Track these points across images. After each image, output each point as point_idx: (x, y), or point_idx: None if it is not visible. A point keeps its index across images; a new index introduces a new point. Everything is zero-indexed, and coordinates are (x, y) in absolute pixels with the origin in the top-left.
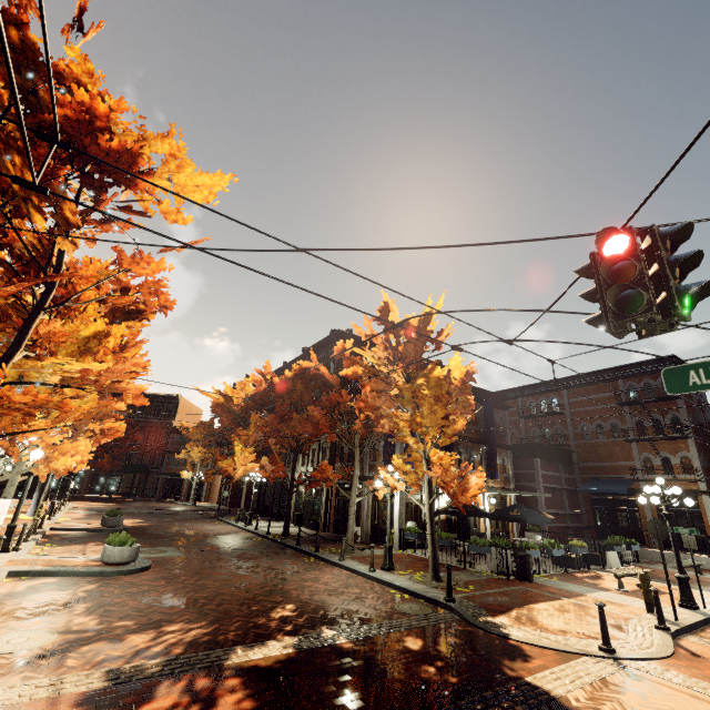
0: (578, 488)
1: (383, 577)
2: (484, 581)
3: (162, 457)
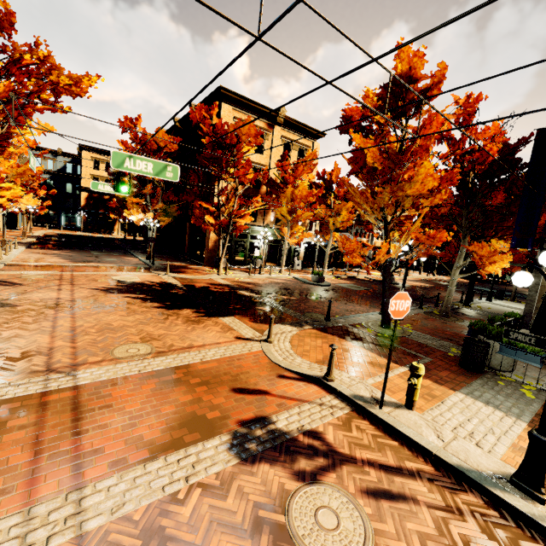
0: None
1: (367, 314)
2: (425, 347)
3: None
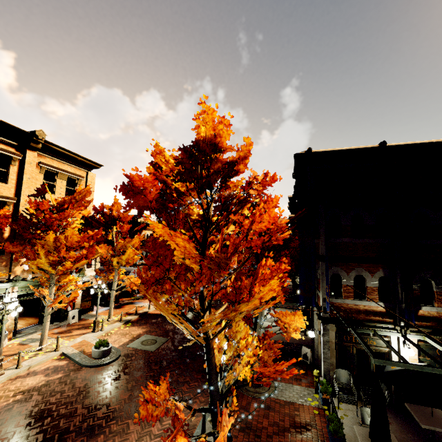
0: None
1: None
2: None
3: None
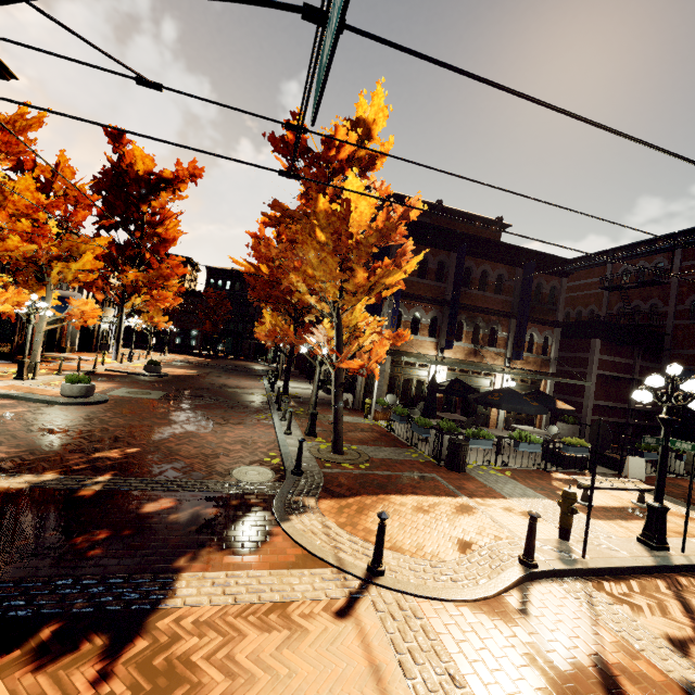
0: None
1: (285, 440)
2: (399, 462)
3: (252, 325)
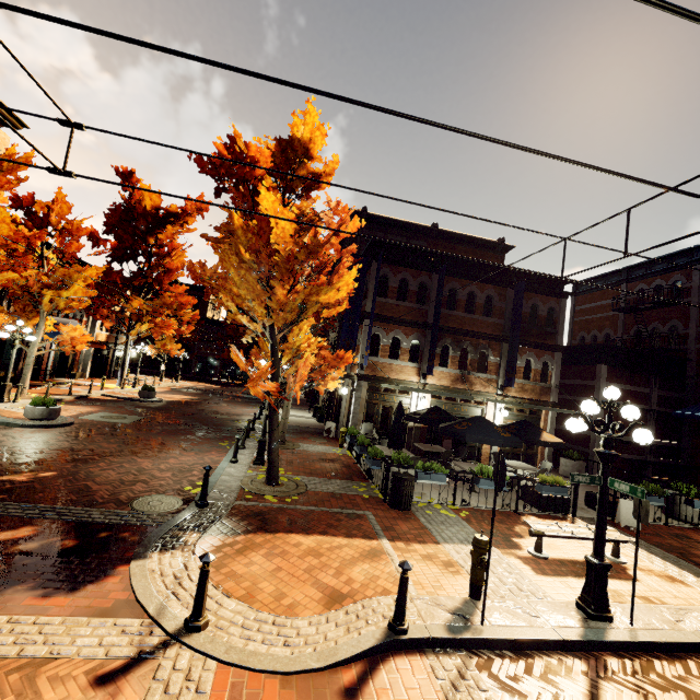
0: (673, 412)
1: (223, 469)
2: (339, 497)
3: None
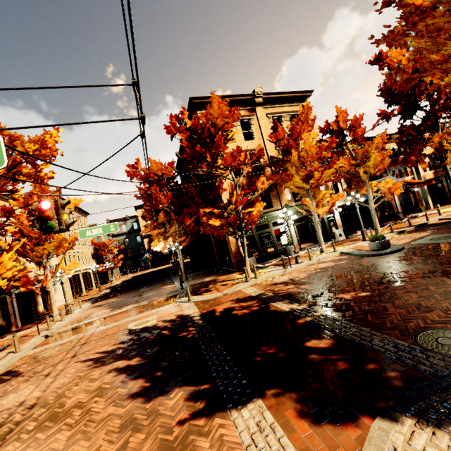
0: None
1: None
2: None
3: None
